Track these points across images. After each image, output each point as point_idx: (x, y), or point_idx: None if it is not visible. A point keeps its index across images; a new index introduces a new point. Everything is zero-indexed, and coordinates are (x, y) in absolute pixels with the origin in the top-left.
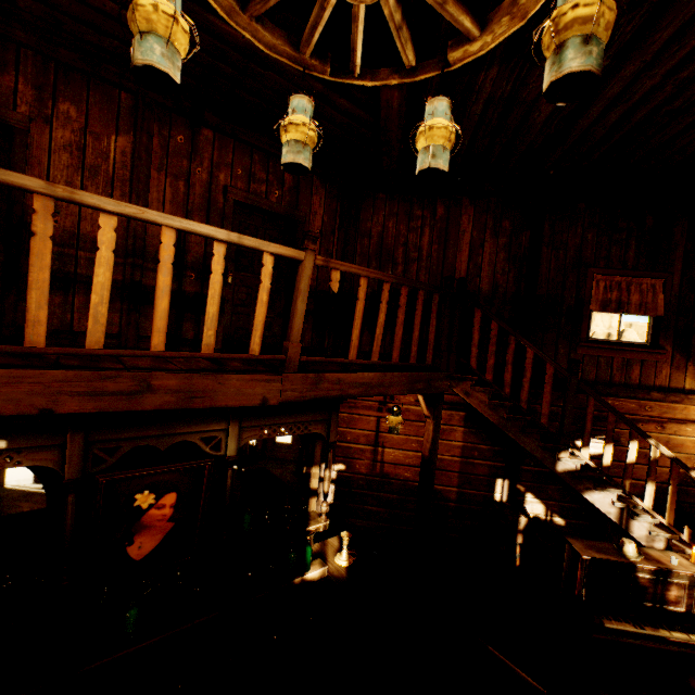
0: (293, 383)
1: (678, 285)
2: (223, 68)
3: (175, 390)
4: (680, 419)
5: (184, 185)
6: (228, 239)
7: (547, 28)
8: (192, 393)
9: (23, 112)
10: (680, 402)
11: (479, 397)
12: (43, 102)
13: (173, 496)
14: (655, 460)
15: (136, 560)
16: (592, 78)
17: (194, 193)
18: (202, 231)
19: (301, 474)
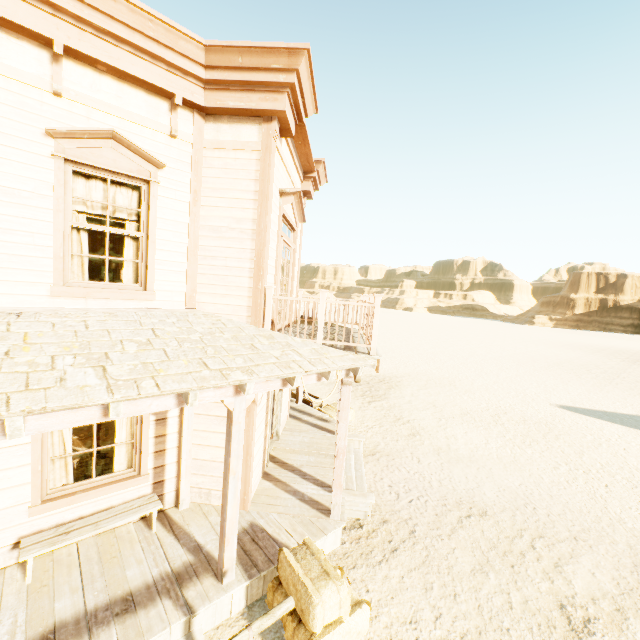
0: None
1: None
2: None
3: None
4: None
5: None
6: None
7: None
8: None
9: None
10: None
11: None
12: None
13: None
14: None
15: None
16: None
17: None
18: None
19: None
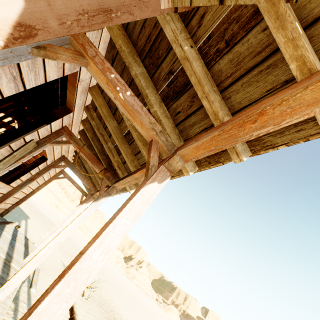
0: None
1: None
2: None
3: None
4: None
5: None
6: None
7: None
8: None
9: None
10: None
11: None
12: None
13: None
14: (11, 126)
15: None
16: None
17: None
18: None
19: None
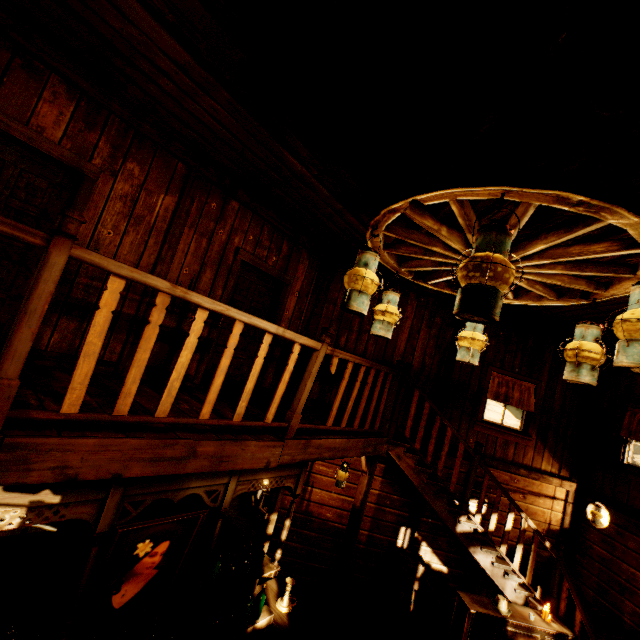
0: (290, 448)
1: (544, 390)
2: (272, 174)
3: (211, 455)
4: (536, 492)
5: (206, 241)
6: (276, 332)
7: (571, 349)
8: (222, 458)
9: (96, 163)
10: (538, 479)
11: (408, 462)
12: (115, 159)
13: (166, 544)
14: (524, 530)
15: (115, 609)
16: (591, 385)
17: (212, 250)
18: (261, 326)
19: (262, 519)
